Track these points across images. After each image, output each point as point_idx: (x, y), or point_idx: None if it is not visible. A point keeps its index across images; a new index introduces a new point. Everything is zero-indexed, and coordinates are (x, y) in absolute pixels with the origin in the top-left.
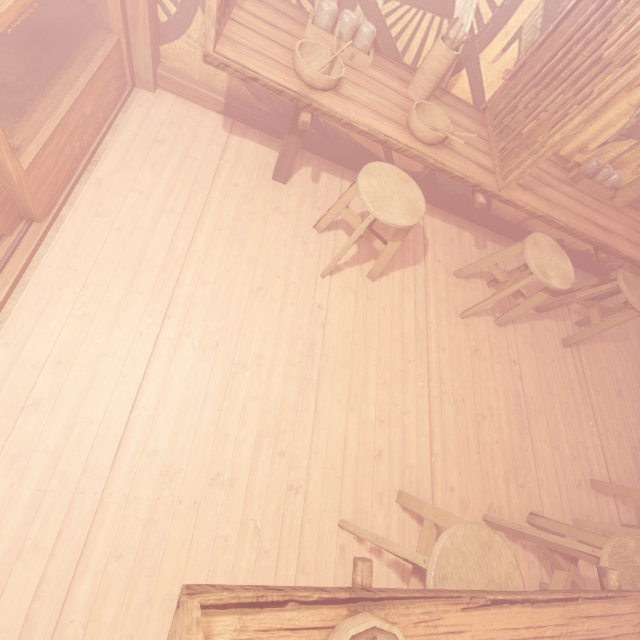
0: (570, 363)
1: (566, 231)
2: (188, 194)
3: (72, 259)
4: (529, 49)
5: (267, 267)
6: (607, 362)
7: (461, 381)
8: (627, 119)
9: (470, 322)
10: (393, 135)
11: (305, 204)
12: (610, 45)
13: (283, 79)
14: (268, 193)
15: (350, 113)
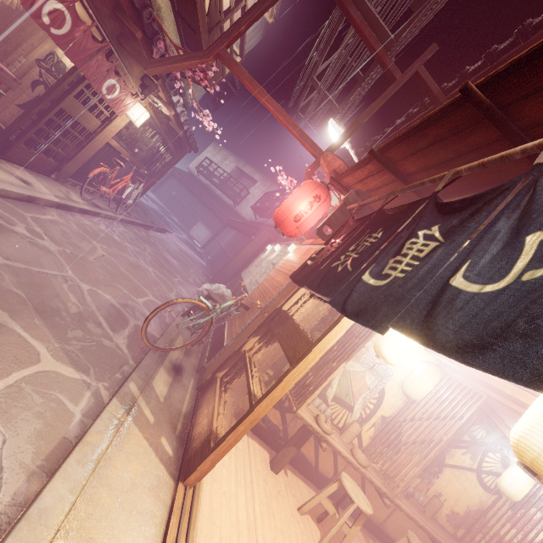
0: None
1: (423, 529)
2: (244, 473)
3: (211, 513)
4: (378, 430)
5: (289, 539)
6: None
7: None
8: (415, 467)
9: None
10: (352, 460)
11: (288, 491)
12: (413, 441)
13: (317, 427)
14: (272, 479)
15: (338, 446)
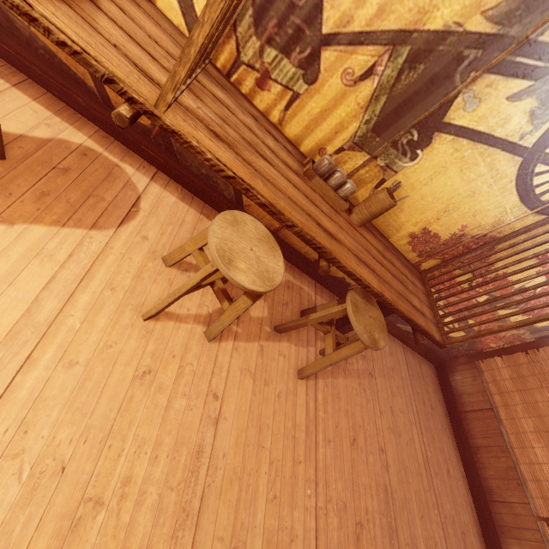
0: (301, 401)
1: (273, 214)
2: None
3: None
4: None
5: None
6: (347, 402)
7: (81, 427)
8: (358, 124)
9: (159, 328)
10: None
11: None
12: None
13: None
14: None
15: None
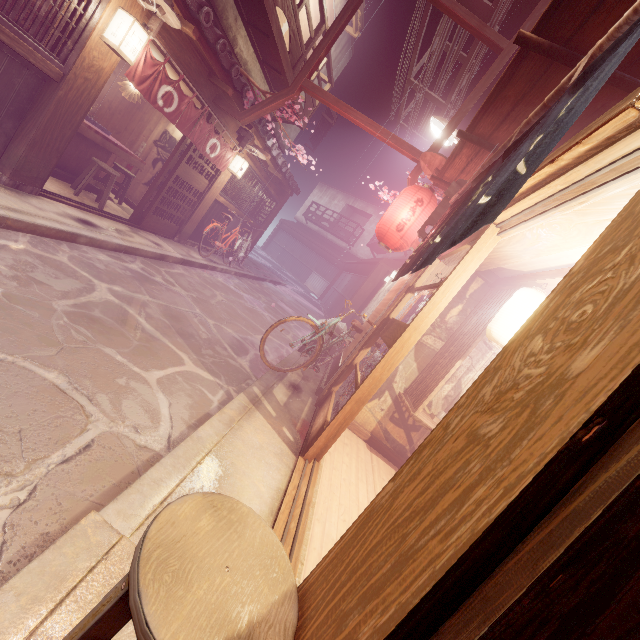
0: None
1: None
2: (365, 474)
3: (331, 486)
4: None
5: None
6: None
7: None
8: None
9: None
10: None
11: None
12: None
13: None
14: None
15: None
